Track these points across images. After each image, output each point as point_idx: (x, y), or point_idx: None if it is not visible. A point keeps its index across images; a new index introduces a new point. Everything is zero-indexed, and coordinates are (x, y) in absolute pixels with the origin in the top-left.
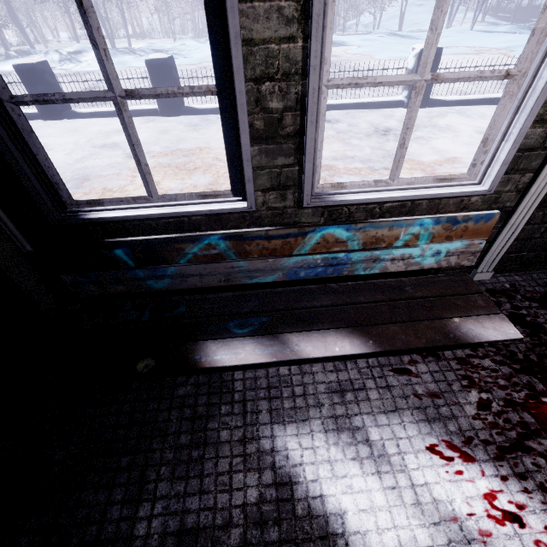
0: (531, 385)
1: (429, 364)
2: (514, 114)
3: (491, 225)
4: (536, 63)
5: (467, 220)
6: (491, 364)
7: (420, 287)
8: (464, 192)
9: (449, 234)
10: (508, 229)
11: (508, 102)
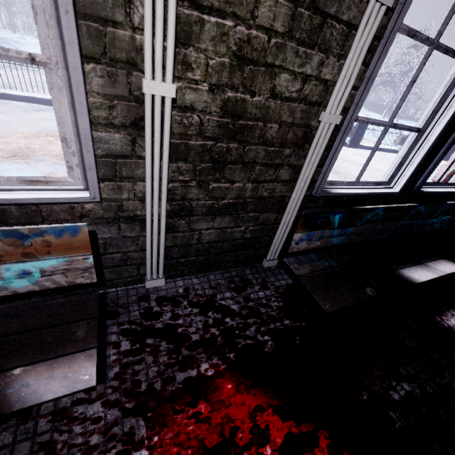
0: (131, 433)
1: (1, 434)
2: (74, 111)
3: (85, 238)
4: (59, 52)
5: (42, 233)
6: (99, 409)
7: (11, 318)
8: (57, 198)
9: (25, 251)
10: (149, 238)
11: (62, 96)
